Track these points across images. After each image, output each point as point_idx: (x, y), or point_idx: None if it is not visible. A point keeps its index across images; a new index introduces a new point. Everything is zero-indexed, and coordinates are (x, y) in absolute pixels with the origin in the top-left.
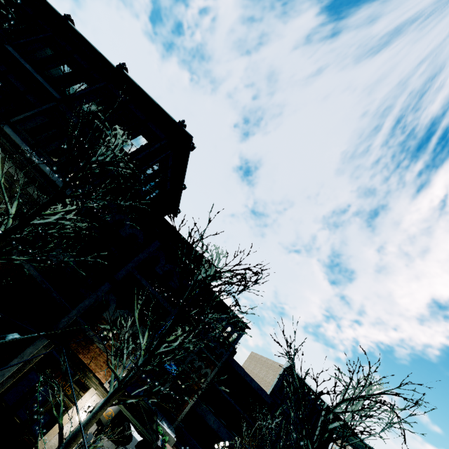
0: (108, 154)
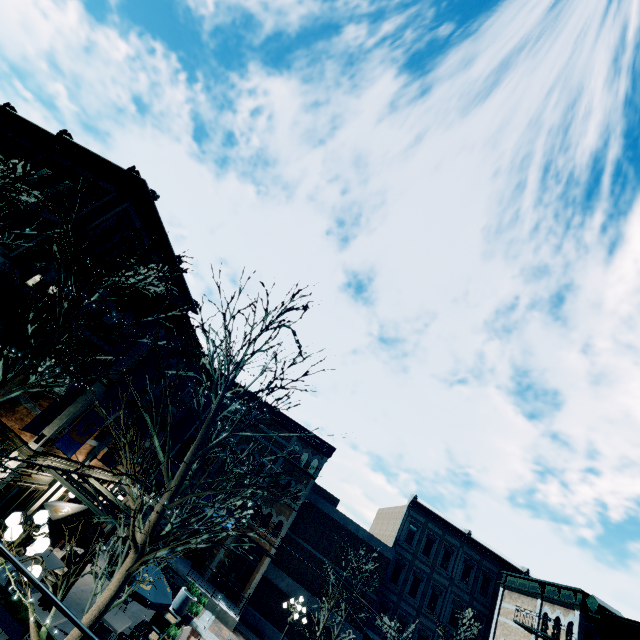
0: (1, 181)
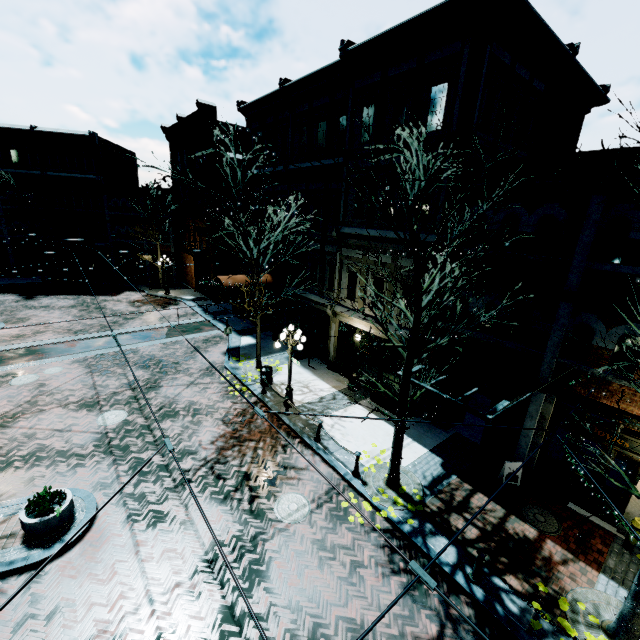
0: (418, 175)
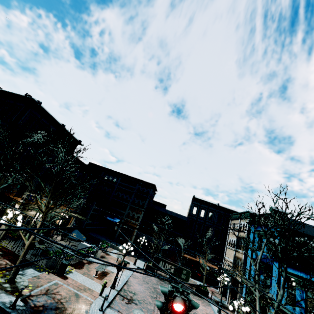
0: None
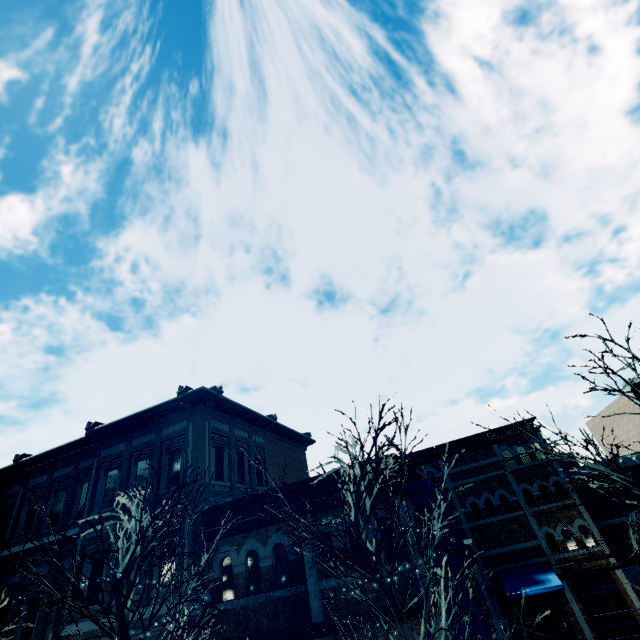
0: (134, 539)
